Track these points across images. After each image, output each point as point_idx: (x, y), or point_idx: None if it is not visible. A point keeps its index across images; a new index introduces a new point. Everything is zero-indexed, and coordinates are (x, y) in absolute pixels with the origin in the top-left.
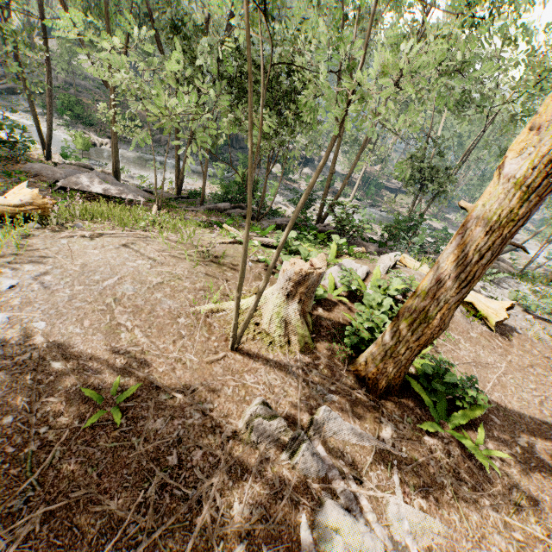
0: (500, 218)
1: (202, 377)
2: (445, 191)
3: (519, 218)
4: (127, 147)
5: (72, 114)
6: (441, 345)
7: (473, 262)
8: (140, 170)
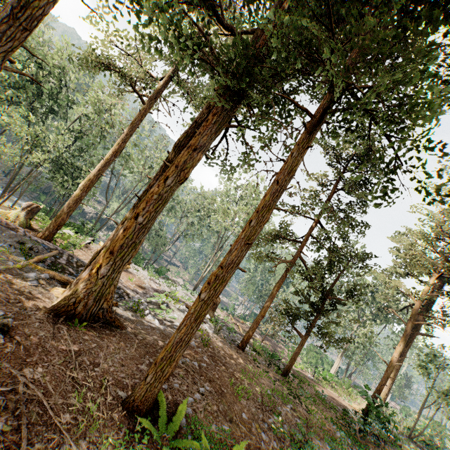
0: (77, 194)
1: None
2: (163, 247)
3: (80, 195)
4: None
5: None
6: (84, 254)
7: (71, 203)
8: None
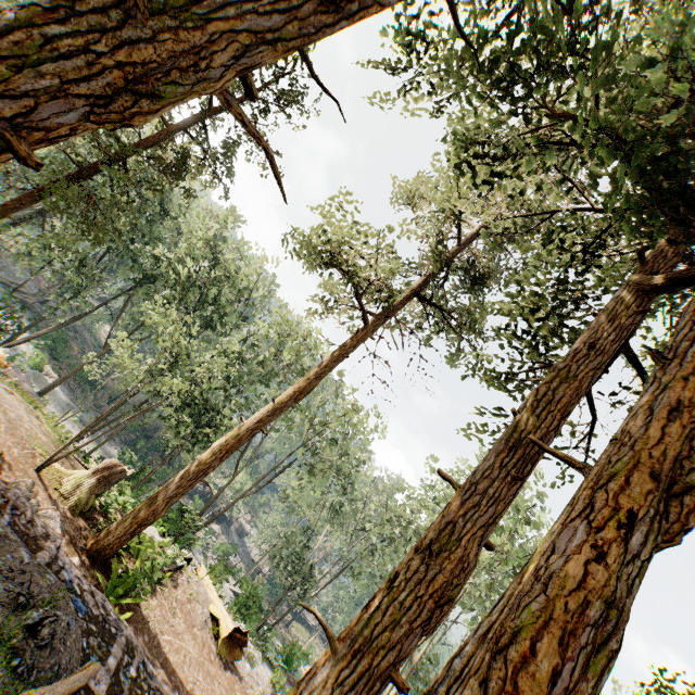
0: (202, 461)
1: (13, 460)
2: (306, 590)
3: (208, 463)
4: (67, 391)
5: (53, 344)
6: (161, 602)
7: (185, 477)
8: (58, 410)
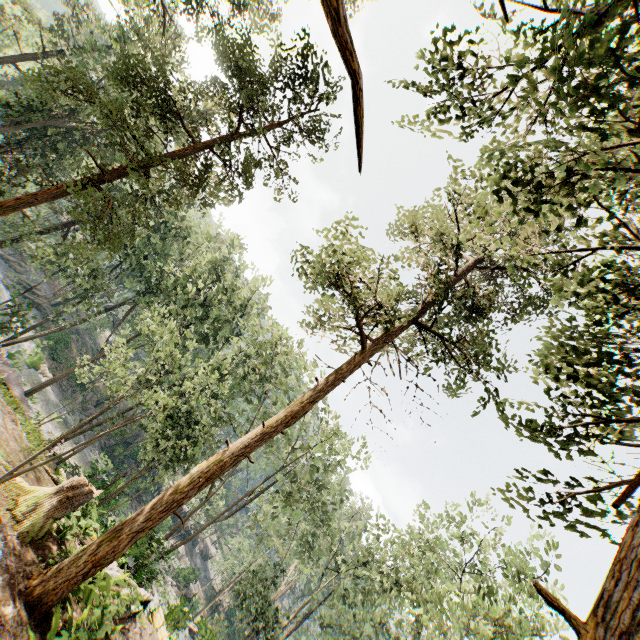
0: (179, 489)
1: None
2: (269, 639)
3: (184, 493)
4: (57, 391)
5: (54, 344)
6: None
7: (157, 508)
8: (44, 410)
